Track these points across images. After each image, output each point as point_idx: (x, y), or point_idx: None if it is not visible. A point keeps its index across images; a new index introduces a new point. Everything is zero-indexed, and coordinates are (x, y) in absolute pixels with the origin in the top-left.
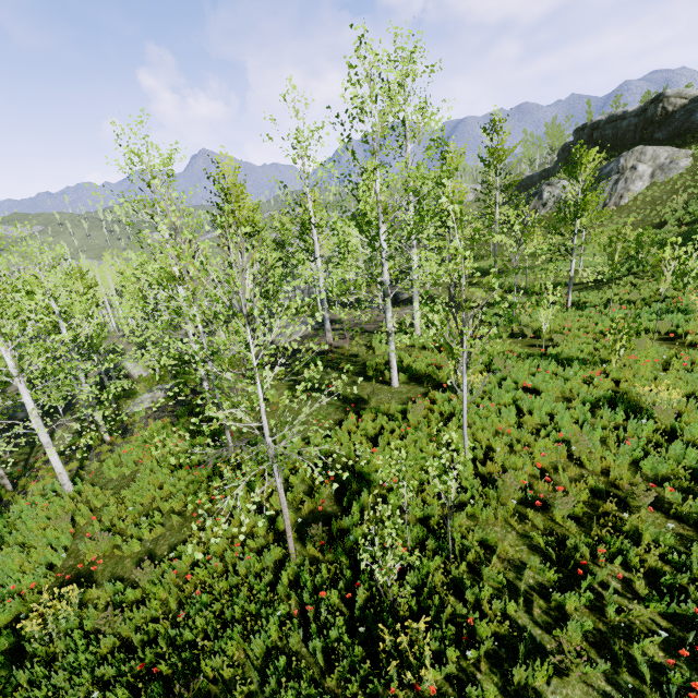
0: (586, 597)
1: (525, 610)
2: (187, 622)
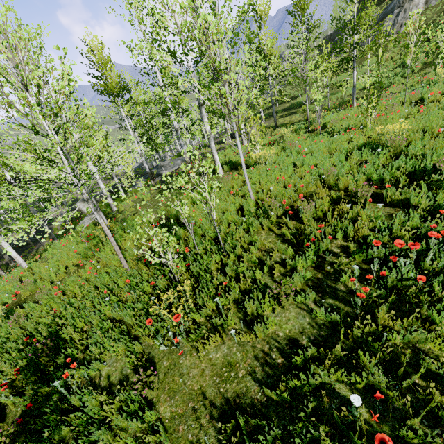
0: (310, 259)
1: (269, 275)
2: (59, 314)
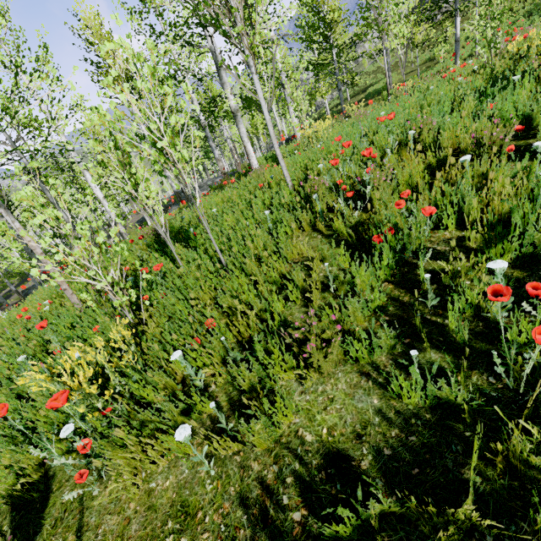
0: (385, 267)
1: (301, 305)
2: None
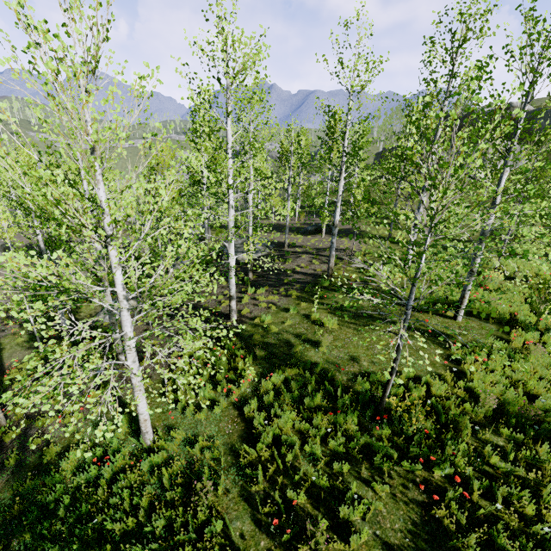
0: None
1: None
2: None
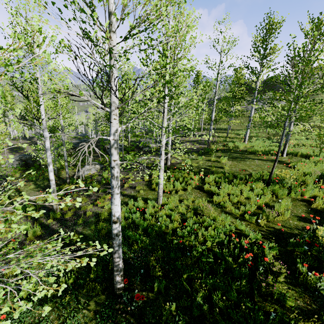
0: None
1: None
2: None
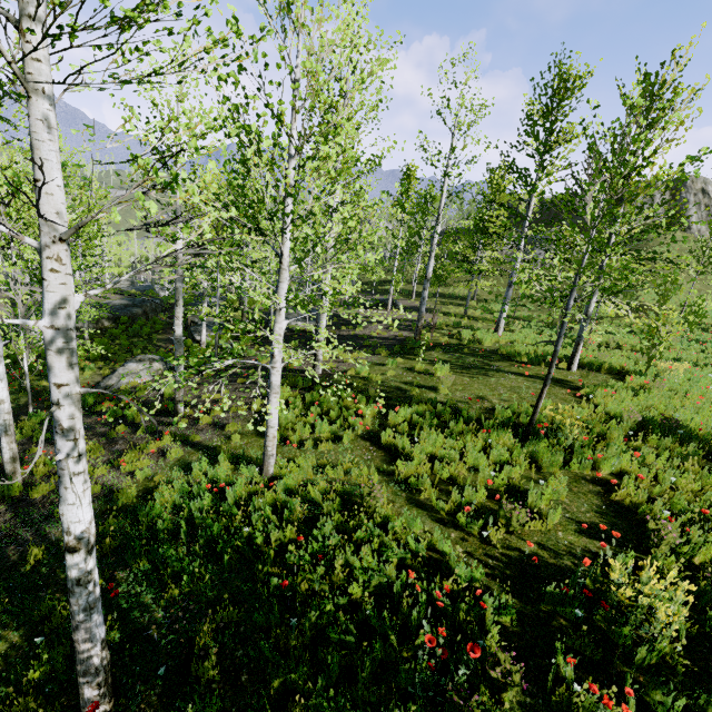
0: None
1: None
2: None
